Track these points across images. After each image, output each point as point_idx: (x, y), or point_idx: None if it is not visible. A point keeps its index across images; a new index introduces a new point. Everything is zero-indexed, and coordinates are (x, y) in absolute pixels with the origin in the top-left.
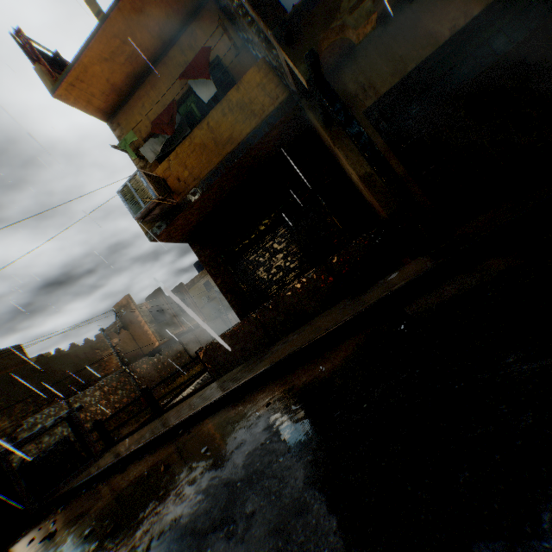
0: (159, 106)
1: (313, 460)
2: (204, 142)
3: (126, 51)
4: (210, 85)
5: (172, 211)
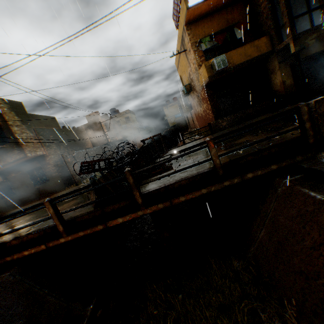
0: (211, 30)
1: None
2: (241, 53)
3: (214, 5)
4: (241, 34)
5: (221, 72)
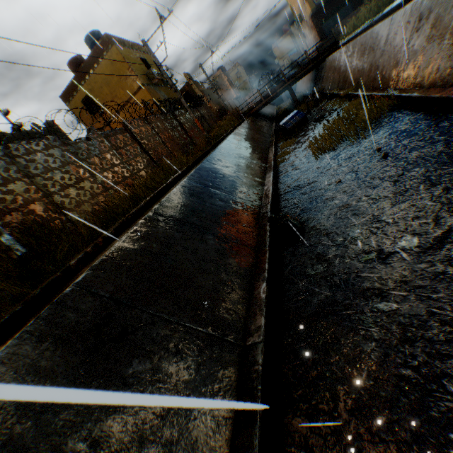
0: None
1: None
2: None
3: None
4: None
5: (320, 5)
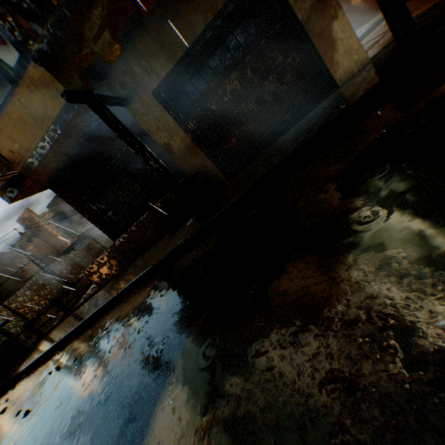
0: None
1: (95, 383)
2: (24, 118)
3: None
4: (10, 48)
5: (18, 179)
